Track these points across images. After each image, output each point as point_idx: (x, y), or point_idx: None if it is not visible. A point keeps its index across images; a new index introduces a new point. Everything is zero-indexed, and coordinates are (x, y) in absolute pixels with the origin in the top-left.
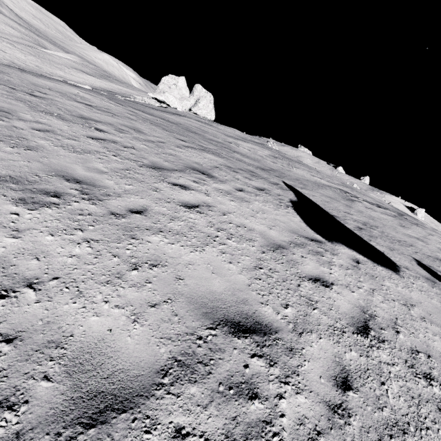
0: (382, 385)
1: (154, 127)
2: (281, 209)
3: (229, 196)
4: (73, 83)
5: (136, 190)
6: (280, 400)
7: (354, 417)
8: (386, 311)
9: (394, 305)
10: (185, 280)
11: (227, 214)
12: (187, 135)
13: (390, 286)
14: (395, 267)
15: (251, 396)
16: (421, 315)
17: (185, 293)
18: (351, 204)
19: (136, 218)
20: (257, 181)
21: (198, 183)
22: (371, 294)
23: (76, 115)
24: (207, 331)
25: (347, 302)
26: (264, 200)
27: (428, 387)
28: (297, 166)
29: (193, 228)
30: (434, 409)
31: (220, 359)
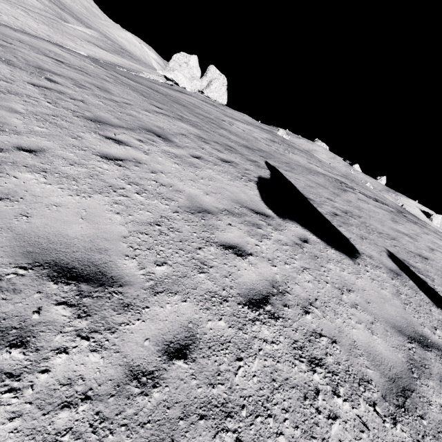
0: (236, 361)
1: (129, 91)
2: (239, 181)
3: (177, 159)
4: (69, 48)
5: (47, 133)
6: (59, 354)
7: (161, 389)
8: (308, 290)
9: (323, 287)
10: (33, 218)
11: (157, 173)
12: (170, 105)
13: (332, 269)
14: (354, 253)
15: (14, 344)
16: (354, 302)
17: (18, 230)
18: (341, 193)
19: (21, 155)
20: (228, 154)
21: (144, 142)
22: (299, 272)
23: (33, 65)
24: (13, 269)
25: (257, 273)
26: (223, 170)
27: (308, 373)
28: (295, 152)
29: (95, 176)
30: (297, 397)
31: (5, 299)
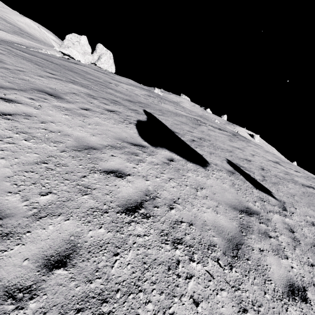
0: (113, 256)
1: (23, 61)
2: (121, 124)
3: (67, 111)
4: None
5: None
6: None
7: (38, 298)
8: (173, 193)
9: (184, 189)
10: None
11: (46, 123)
12: (63, 72)
13: (191, 176)
14: (205, 163)
15: None
16: (205, 195)
17: None
18: (197, 127)
19: None
20: (113, 106)
21: (35, 100)
22: (166, 182)
23: None
24: None
25: (134, 188)
26: (108, 117)
27: (171, 251)
28: (166, 103)
29: None
30: (163, 270)
31: None
